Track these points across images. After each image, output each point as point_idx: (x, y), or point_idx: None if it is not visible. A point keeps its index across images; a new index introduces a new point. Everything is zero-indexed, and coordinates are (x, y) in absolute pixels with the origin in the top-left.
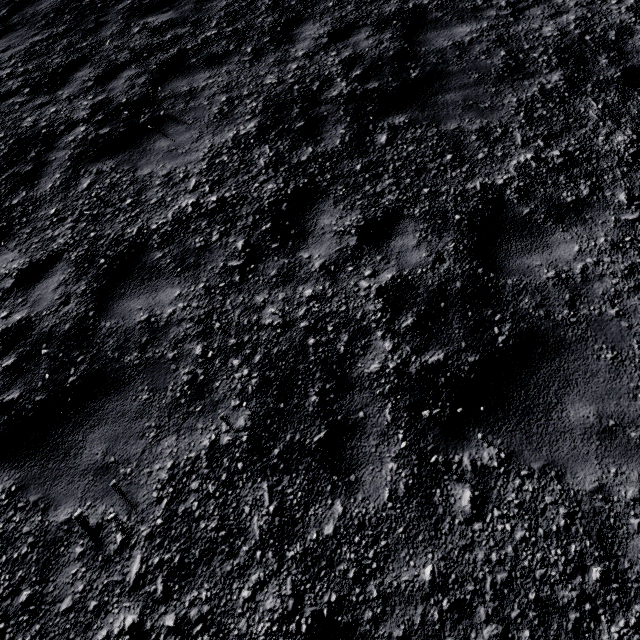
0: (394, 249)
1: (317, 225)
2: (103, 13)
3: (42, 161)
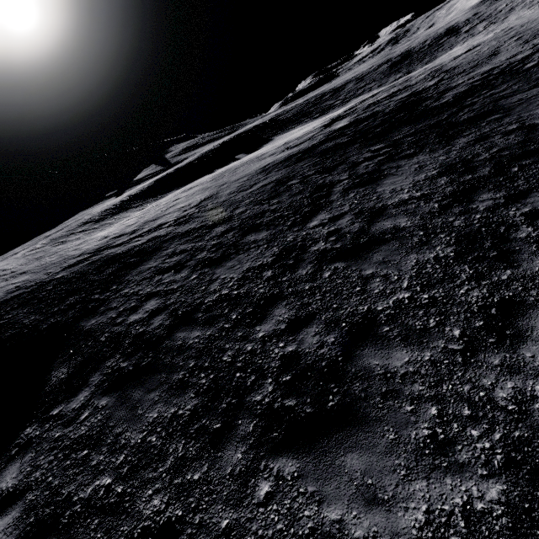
0: (529, 202)
1: (479, 198)
2: (347, 149)
3: (330, 191)
